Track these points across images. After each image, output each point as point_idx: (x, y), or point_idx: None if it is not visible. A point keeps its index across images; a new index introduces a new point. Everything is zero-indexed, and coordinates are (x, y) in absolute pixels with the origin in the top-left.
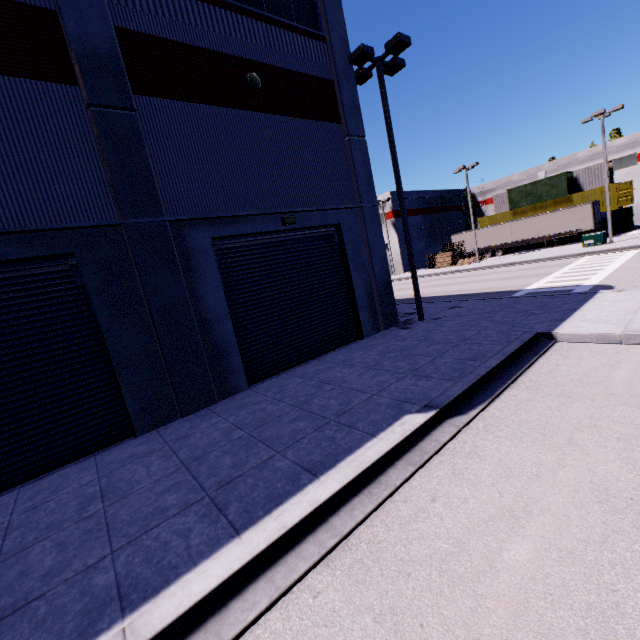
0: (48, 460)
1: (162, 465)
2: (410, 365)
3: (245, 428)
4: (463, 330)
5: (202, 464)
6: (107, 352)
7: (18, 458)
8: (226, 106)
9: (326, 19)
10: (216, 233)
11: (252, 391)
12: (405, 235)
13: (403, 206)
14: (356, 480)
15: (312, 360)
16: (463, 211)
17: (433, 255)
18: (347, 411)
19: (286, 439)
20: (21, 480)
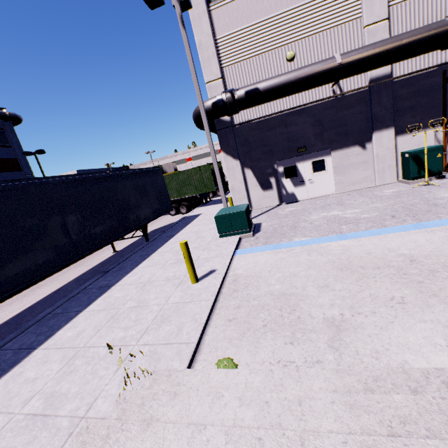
0: None
1: None
2: None
3: None
4: None
5: None
6: None
7: None
8: None
9: (11, 141)
10: None
11: None
12: None
13: None
14: None
15: None
16: None
17: None
18: None
19: None
20: None
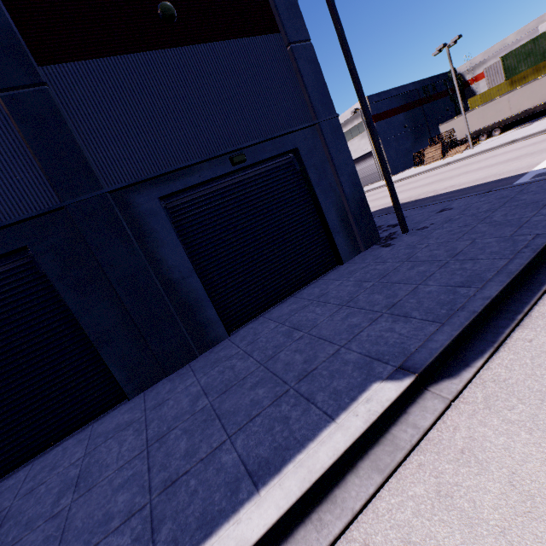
0: (59, 430)
1: (131, 444)
2: (387, 299)
3: (210, 395)
4: (453, 241)
5: (161, 448)
6: (82, 331)
7: (33, 432)
8: (143, 50)
9: None
10: (163, 192)
11: (229, 341)
12: (373, 143)
13: (366, 109)
14: (301, 500)
15: (291, 296)
16: (450, 96)
17: (420, 152)
18: (309, 373)
19: (241, 416)
20: (40, 449)
